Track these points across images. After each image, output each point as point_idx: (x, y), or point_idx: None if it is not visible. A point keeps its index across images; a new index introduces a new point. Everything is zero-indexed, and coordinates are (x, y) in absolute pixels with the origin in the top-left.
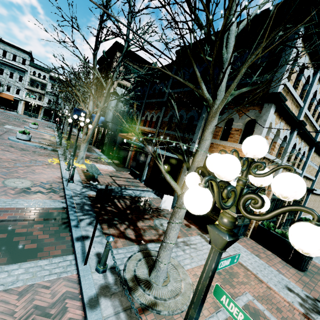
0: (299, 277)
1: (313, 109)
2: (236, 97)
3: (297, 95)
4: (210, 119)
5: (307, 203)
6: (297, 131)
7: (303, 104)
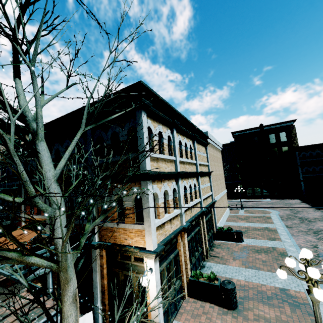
0: (236, 322)
1: (185, 151)
2: (116, 176)
3: (166, 155)
4: (63, 287)
5: (216, 211)
6: (181, 176)
7: (175, 157)
